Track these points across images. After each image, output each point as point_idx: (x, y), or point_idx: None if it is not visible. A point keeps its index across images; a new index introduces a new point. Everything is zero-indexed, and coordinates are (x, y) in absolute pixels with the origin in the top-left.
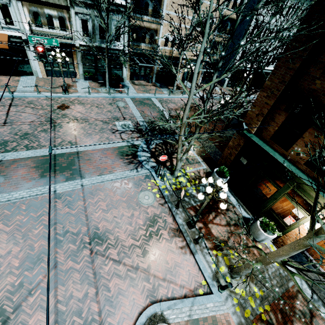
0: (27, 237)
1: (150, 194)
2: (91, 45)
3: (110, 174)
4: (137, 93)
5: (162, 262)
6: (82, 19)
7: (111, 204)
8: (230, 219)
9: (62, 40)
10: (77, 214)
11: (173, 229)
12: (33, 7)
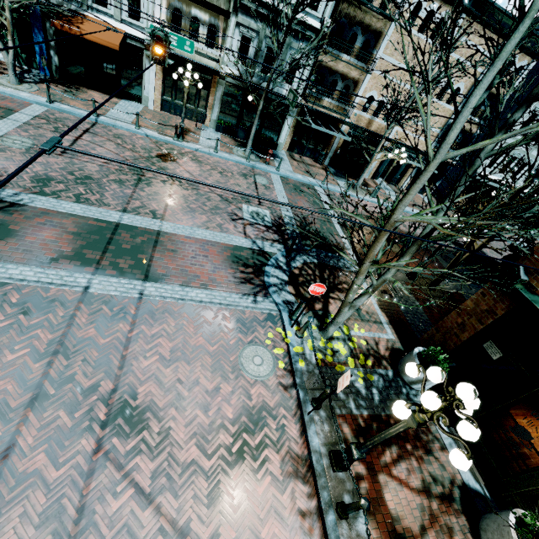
0: None
1: (267, 356)
2: (245, 75)
3: (202, 291)
4: (293, 172)
5: None
6: (243, 36)
7: (182, 350)
8: (432, 477)
9: (202, 61)
10: (107, 348)
11: (295, 457)
12: (177, 2)
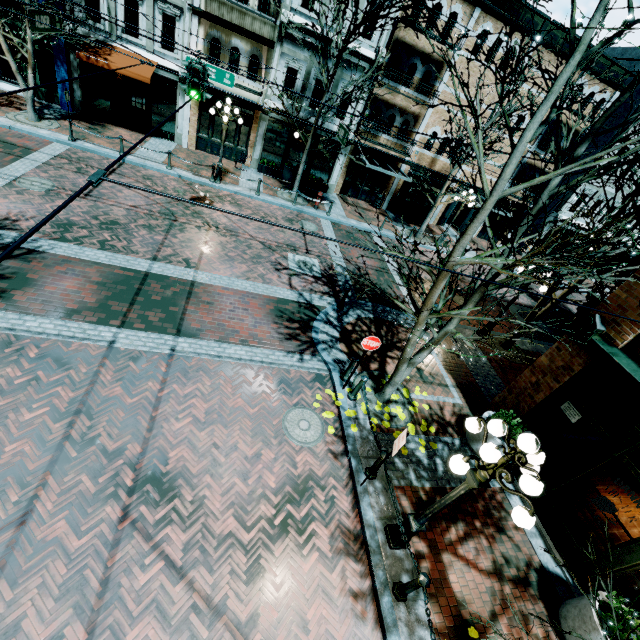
0: (1, 421)
1: (314, 421)
2: (291, 110)
3: (242, 347)
4: (346, 217)
5: (292, 621)
6: (289, 67)
7: (218, 412)
8: (504, 558)
9: (243, 95)
10: (134, 408)
11: (346, 532)
12: (215, 31)
